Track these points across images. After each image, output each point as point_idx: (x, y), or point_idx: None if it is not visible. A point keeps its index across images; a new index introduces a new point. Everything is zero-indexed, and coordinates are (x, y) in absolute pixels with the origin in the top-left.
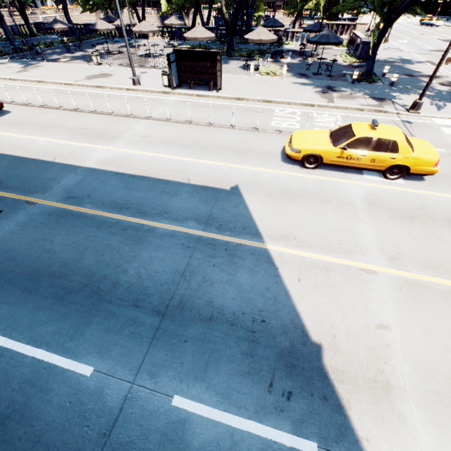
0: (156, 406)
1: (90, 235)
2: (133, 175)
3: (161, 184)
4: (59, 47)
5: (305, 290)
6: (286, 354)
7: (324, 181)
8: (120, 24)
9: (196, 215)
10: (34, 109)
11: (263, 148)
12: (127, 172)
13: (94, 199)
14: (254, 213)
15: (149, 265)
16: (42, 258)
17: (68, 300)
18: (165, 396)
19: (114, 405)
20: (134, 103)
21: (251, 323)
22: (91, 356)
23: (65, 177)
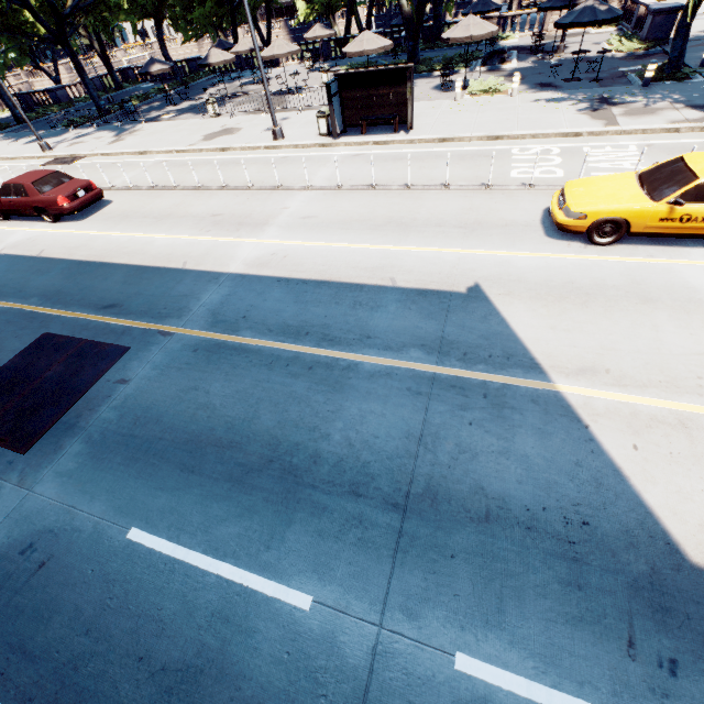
0: (429, 671)
1: (260, 378)
2: (304, 281)
3: (351, 291)
4: (157, 99)
5: (652, 466)
6: (645, 586)
7: (636, 265)
8: (240, 50)
9: (419, 340)
10: (142, 194)
11: (506, 217)
12: (293, 276)
13: (253, 321)
14: (518, 329)
15: (361, 425)
16: (198, 417)
17: (250, 484)
18: (440, 653)
19: (358, 663)
20: (281, 168)
21: (563, 527)
22: (304, 578)
23: (206, 292)
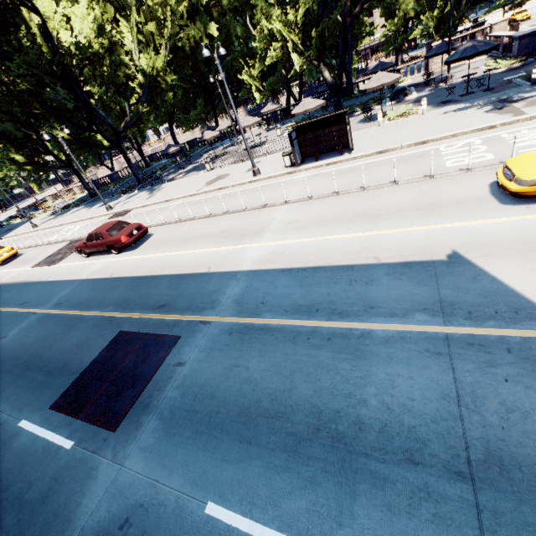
0: None
1: (288, 352)
2: (302, 268)
3: (343, 271)
4: (171, 168)
5: None
6: None
7: None
8: (221, 129)
9: (419, 304)
10: (172, 226)
11: (457, 195)
12: (293, 266)
13: (270, 305)
14: (513, 285)
15: (393, 389)
16: (244, 391)
17: (304, 454)
18: None
19: None
20: (263, 193)
21: None
22: None
23: (228, 287)
